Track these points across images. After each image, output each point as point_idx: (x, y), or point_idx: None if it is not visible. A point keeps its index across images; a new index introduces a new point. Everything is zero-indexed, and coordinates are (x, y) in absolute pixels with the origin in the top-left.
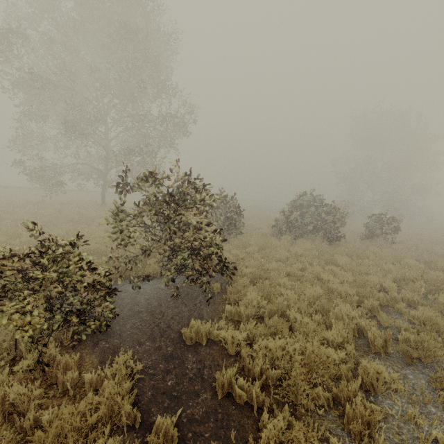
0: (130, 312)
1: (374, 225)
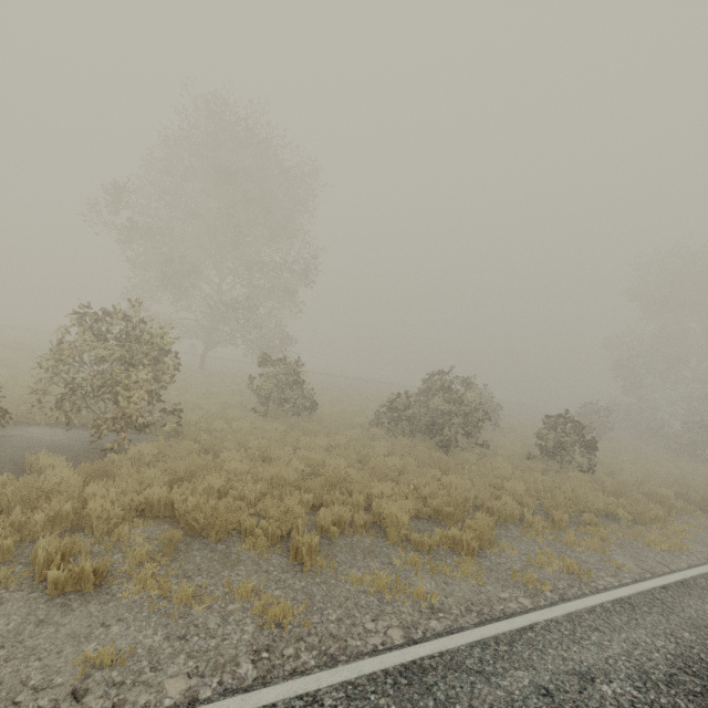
0: (32, 445)
1: (548, 434)
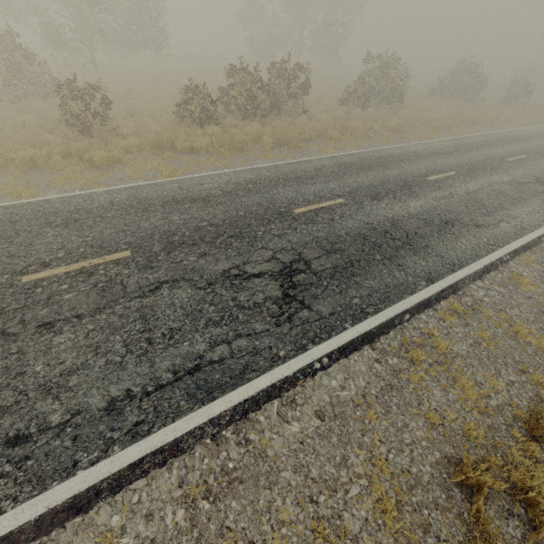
0: None
1: (512, 90)
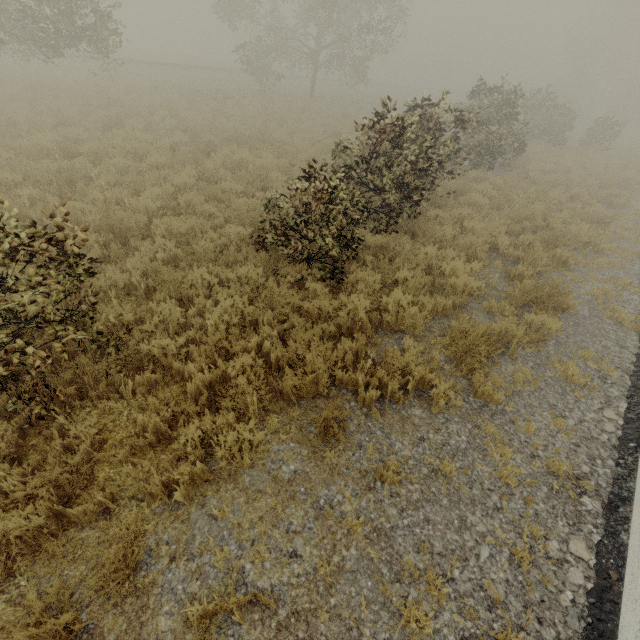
0: None
1: (598, 131)
